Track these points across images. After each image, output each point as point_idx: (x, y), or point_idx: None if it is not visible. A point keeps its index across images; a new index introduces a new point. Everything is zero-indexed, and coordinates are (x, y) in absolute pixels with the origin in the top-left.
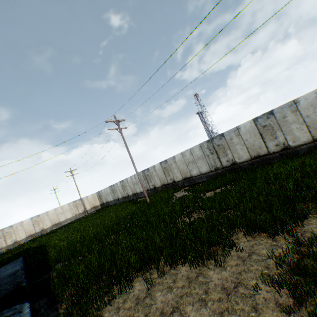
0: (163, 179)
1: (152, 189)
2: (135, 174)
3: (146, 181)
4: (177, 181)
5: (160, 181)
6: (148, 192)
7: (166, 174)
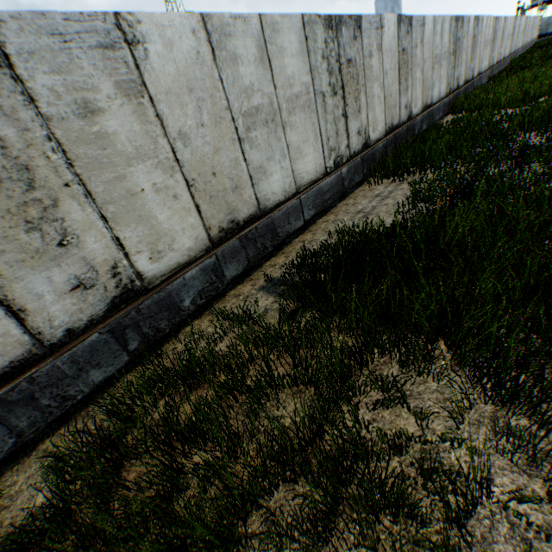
0: (394, 100)
1: (358, 157)
2: (273, 18)
3: (342, 104)
4: (414, 115)
5: (385, 108)
6: (340, 177)
7: (402, 82)
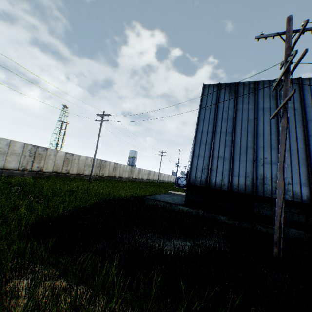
0: (59, 166)
1: (35, 171)
2: (15, 141)
3: (33, 159)
4: (71, 173)
5: (54, 166)
6: (24, 172)
7: (65, 164)
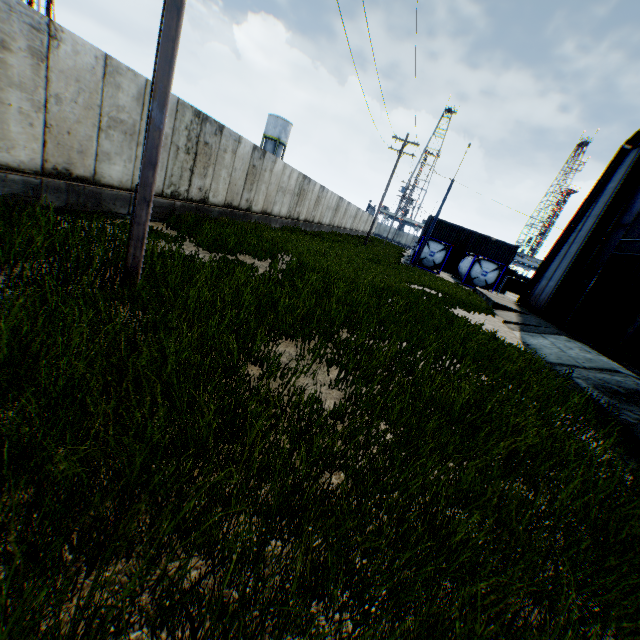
0: None
1: None
2: None
3: None
4: None
5: None
6: None
7: None
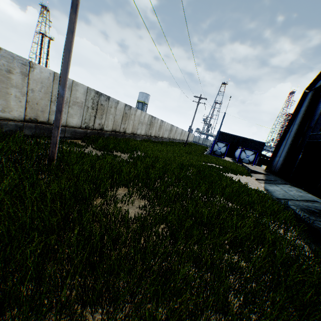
0: None
1: None
2: None
3: None
4: (1, 117)
5: None
6: None
7: None
